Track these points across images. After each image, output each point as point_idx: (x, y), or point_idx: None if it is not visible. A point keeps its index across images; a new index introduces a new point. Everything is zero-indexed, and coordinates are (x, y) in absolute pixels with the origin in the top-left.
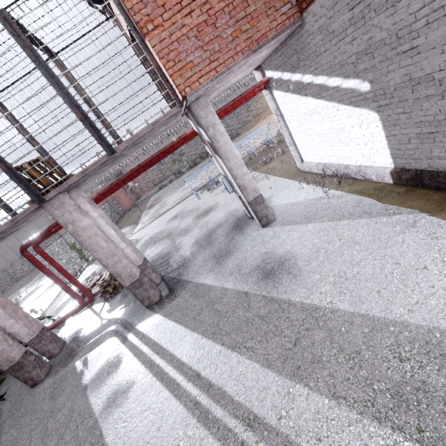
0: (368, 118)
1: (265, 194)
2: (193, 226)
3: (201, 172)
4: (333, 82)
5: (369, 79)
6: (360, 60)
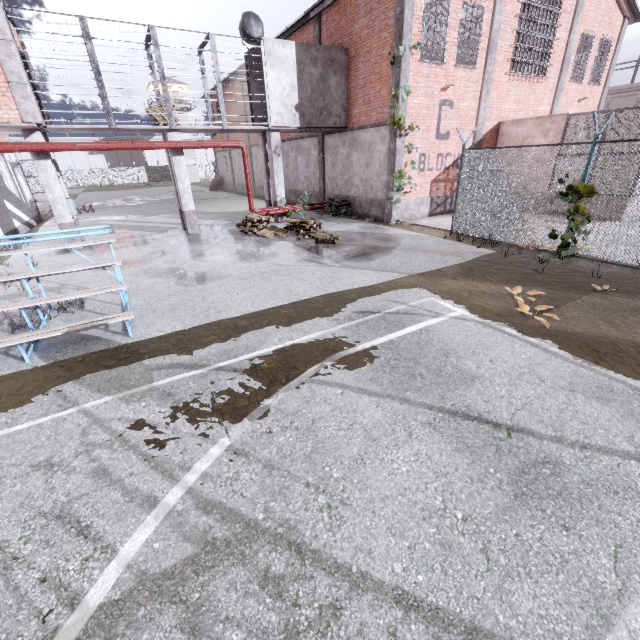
0: None
1: (42, 258)
2: (152, 254)
3: (43, 248)
4: None
5: None
6: None
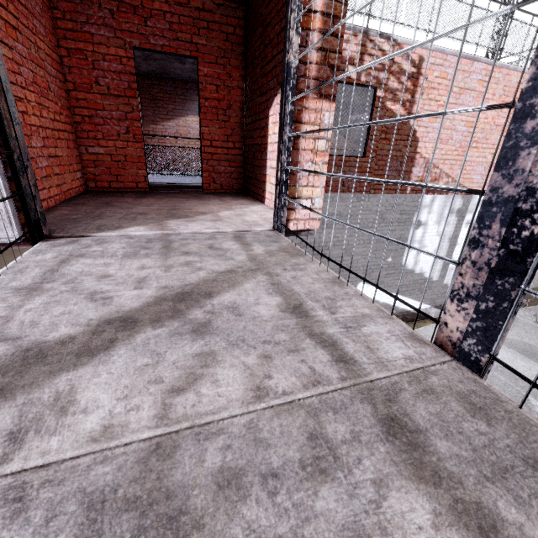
0: None
1: None
2: None
3: None
4: None
5: None
6: None
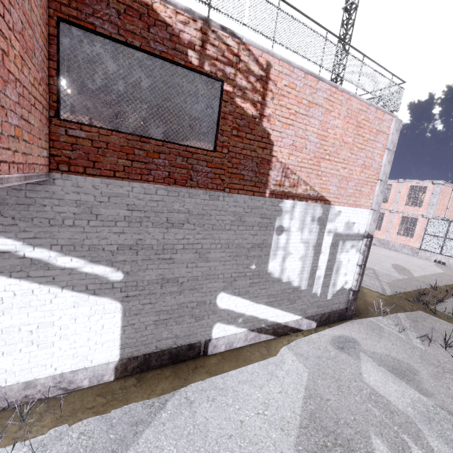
0: (107, 308)
1: None
2: None
3: None
4: (67, 262)
5: (125, 270)
6: (122, 252)
